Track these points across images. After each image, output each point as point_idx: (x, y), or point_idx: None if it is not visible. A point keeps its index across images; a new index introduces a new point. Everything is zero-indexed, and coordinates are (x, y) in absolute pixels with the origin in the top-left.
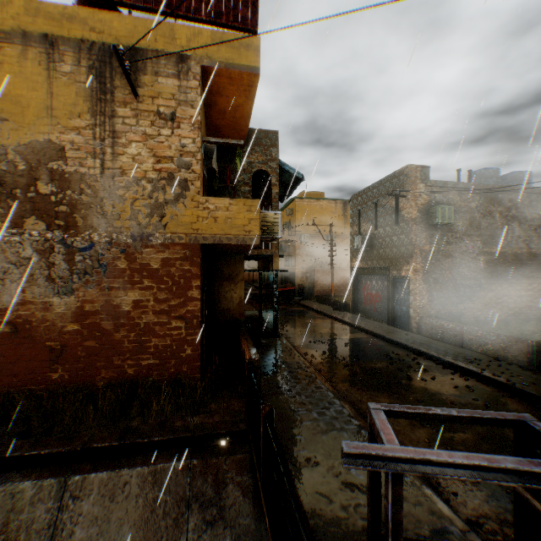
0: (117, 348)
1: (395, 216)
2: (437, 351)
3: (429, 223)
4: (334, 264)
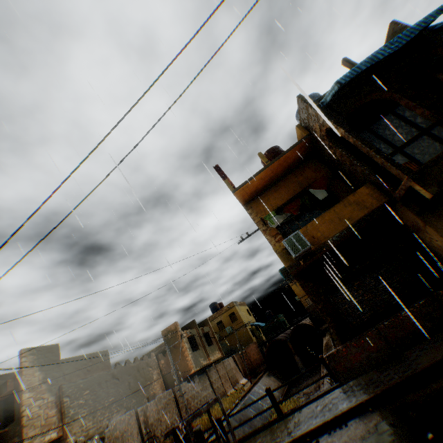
0: None
1: None
2: None
3: None
4: None
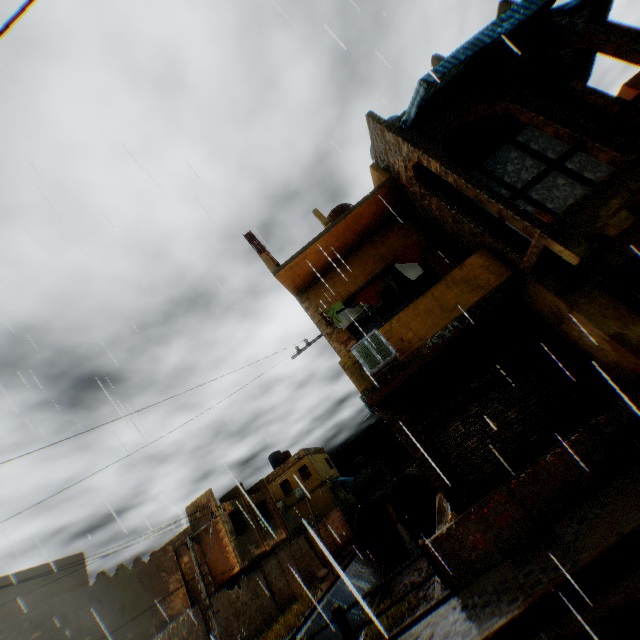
0: None
1: None
2: None
3: None
4: None
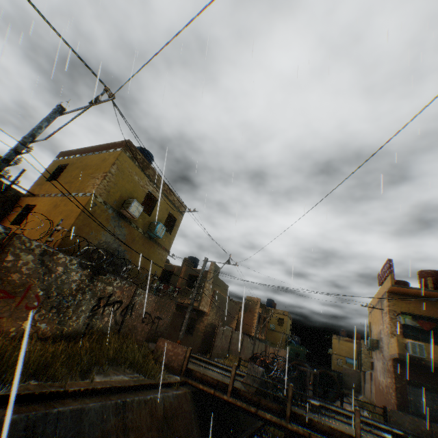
0: (388, 400)
1: None
2: None
3: None
4: None
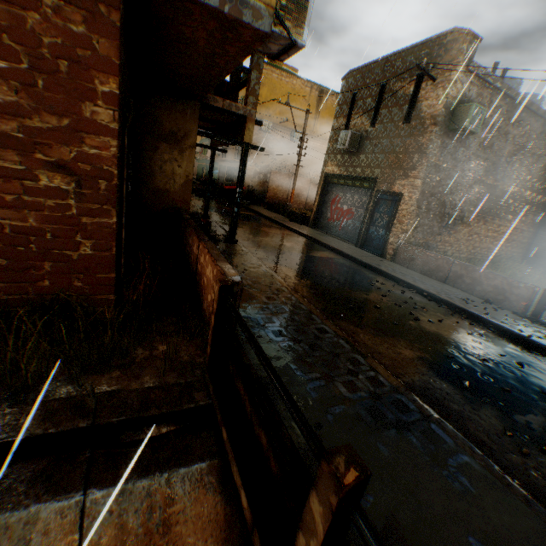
0: None
1: (407, 110)
2: (425, 285)
3: (451, 127)
4: (300, 166)
